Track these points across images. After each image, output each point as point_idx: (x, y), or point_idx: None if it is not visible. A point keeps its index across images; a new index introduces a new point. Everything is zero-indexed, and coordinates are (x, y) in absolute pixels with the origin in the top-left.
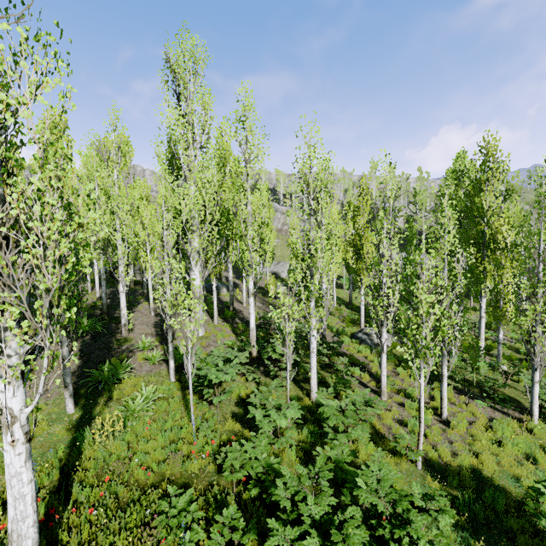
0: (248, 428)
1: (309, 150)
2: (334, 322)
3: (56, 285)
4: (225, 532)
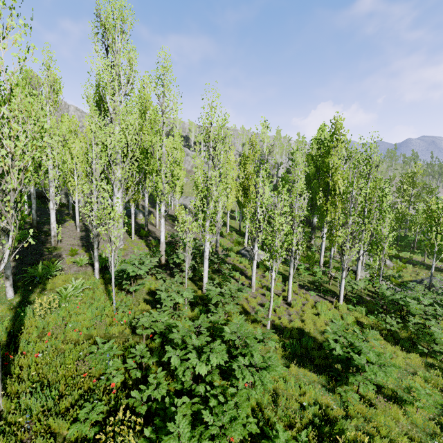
0: (156, 308)
1: (210, 110)
2: (226, 242)
3: (20, 187)
4: (137, 358)
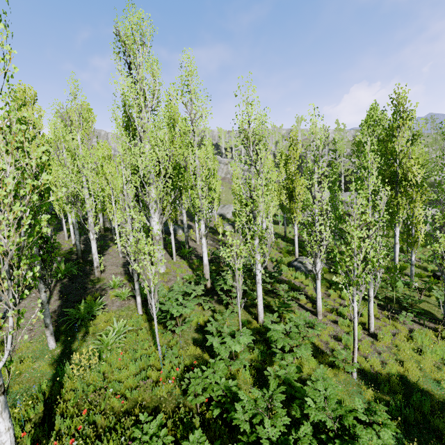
0: (207, 352)
1: (247, 107)
2: (273, 253)
3: (13, 248)
4: None
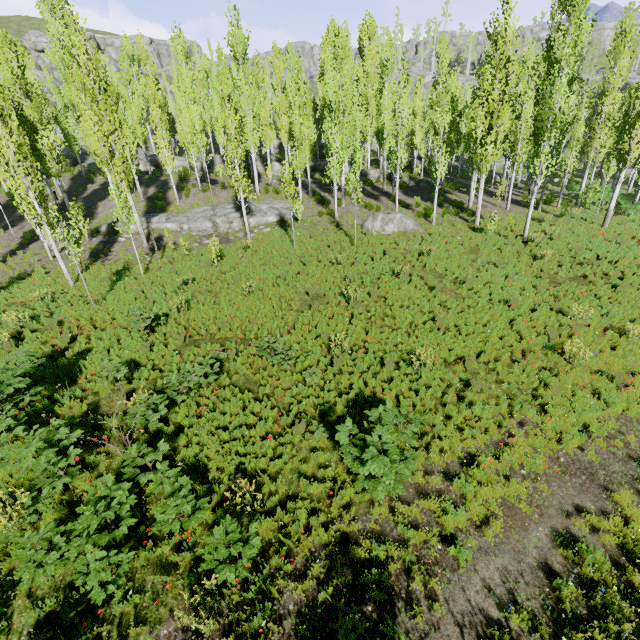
0: None
1: None
2: None
3: None
4: None
